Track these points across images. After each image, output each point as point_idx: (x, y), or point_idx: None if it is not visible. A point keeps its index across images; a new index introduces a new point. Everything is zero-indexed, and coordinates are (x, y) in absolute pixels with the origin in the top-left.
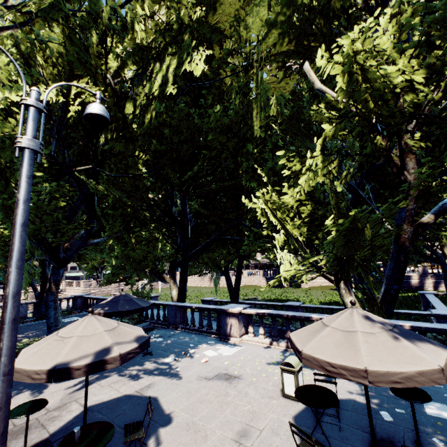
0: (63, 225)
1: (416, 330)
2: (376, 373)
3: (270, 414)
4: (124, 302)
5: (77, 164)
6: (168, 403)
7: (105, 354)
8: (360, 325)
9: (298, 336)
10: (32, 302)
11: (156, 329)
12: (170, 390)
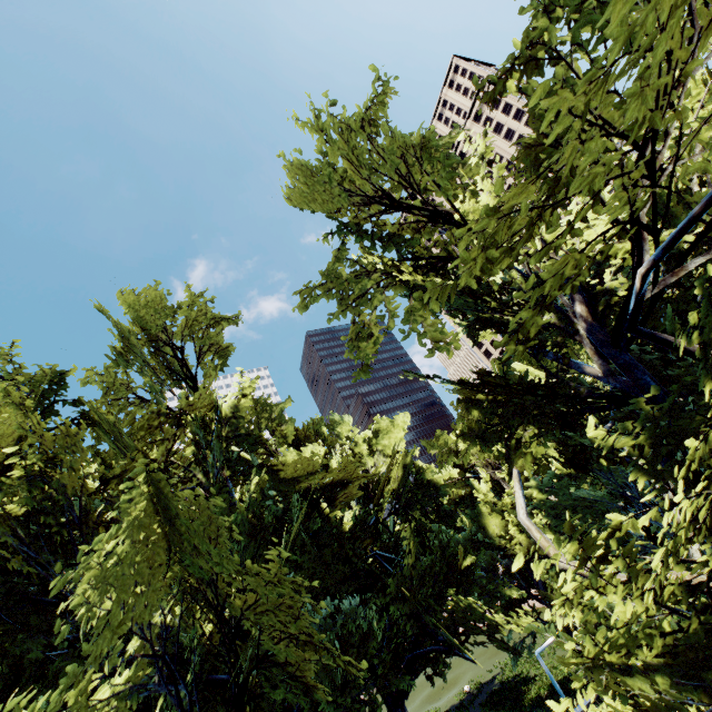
0: None
1: None
2: None
3: None
4: None
5: None
6: None
7: None
8: None
9: None
10: None
11: None
12: None
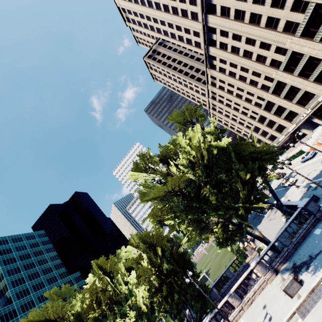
0: None
1: None
2: None
3: None
4: None
5: None
6: None
7: None
8: None
9: None
10: None
11: None
12: None
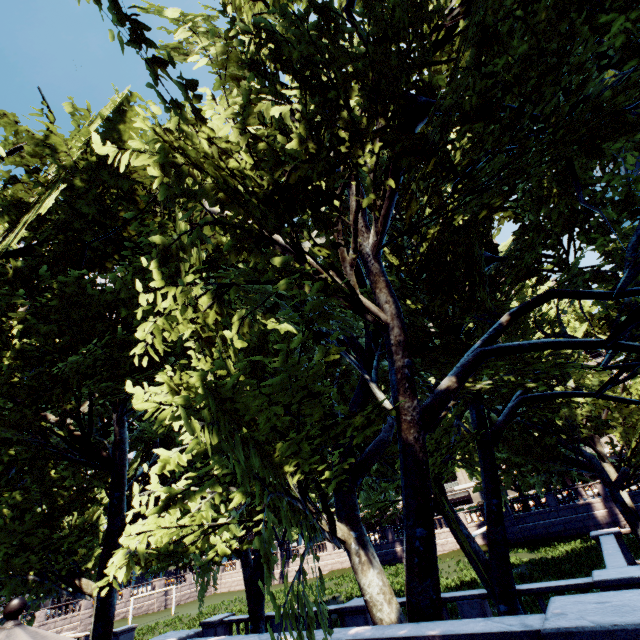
0: None
1: None
2: None
3: None
4: None
5: None
6: None
7: None
8: None
9: None
10: None
11: None
12: None
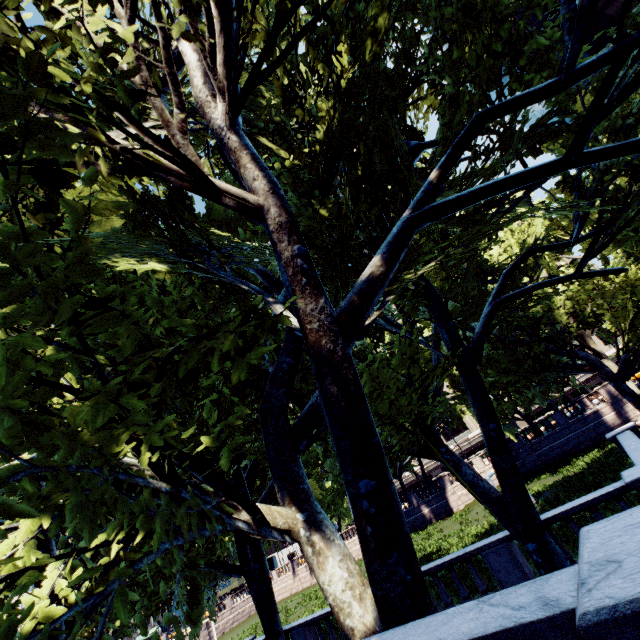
0: None
1: None
2: None
3: None
4: None
5: None
6: None
7: None
8: None
9: None
10: None
11: None
12: None
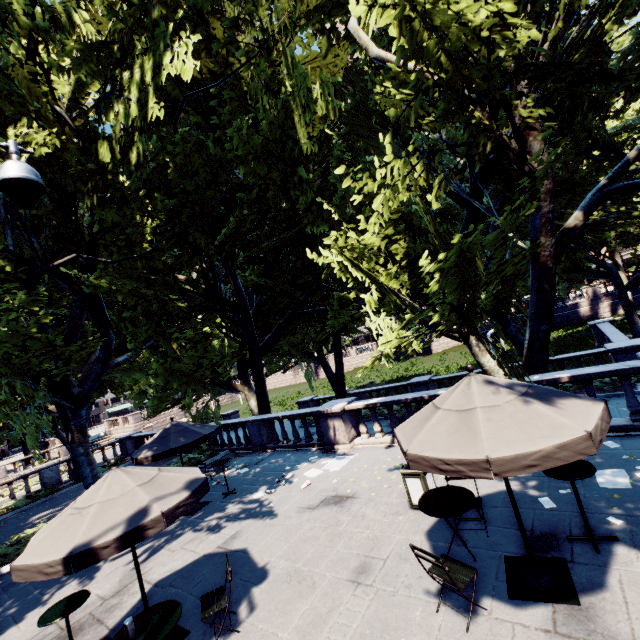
0: (61, 350)
1: (578, 380)
2: (502, 460)
3: (396, 536)
4: (177, 434)
5: (58, 256)
6: (261, 552)
7: (142, 517)
8: (480, 398)
9: (404, 431)
10: (63, 461)
11: (238, 457)
12: (263, 535)
